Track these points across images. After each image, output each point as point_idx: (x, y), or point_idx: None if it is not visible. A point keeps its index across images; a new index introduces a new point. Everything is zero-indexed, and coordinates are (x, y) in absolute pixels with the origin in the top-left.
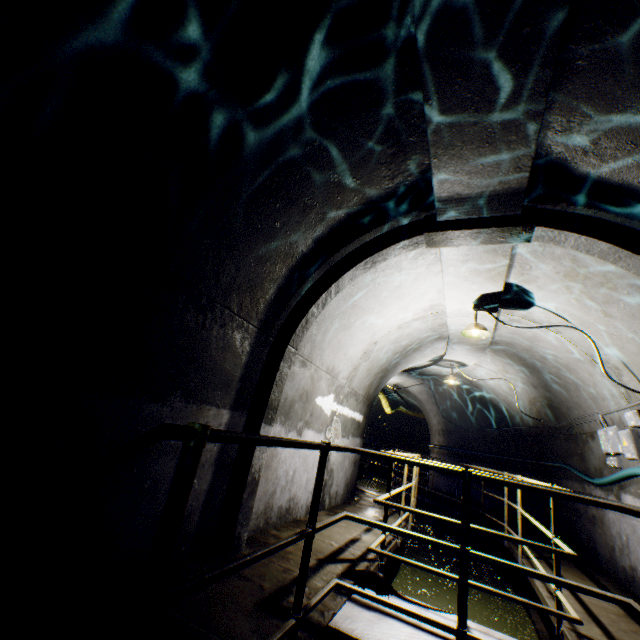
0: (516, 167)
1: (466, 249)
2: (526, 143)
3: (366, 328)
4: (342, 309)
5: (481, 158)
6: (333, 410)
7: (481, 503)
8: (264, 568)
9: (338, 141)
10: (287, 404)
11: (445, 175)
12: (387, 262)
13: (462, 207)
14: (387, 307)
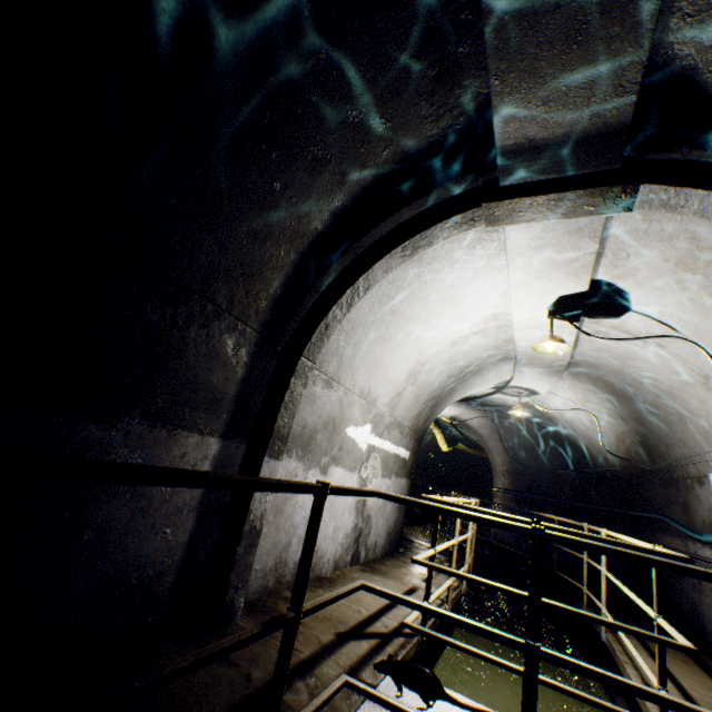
0: (617, 86)
1: (540, 229)
2: (636, 39)
3: (411, 342)
4: (378, 315)
5: (565, 73)
6: (370, 444)
7: (554, 559)
8: (260, 647)
9: (354, 53)
10: (306, 434)
11: (511, 108)
12: (434, 252)
13: (535, 162)
14: (437, 315)
